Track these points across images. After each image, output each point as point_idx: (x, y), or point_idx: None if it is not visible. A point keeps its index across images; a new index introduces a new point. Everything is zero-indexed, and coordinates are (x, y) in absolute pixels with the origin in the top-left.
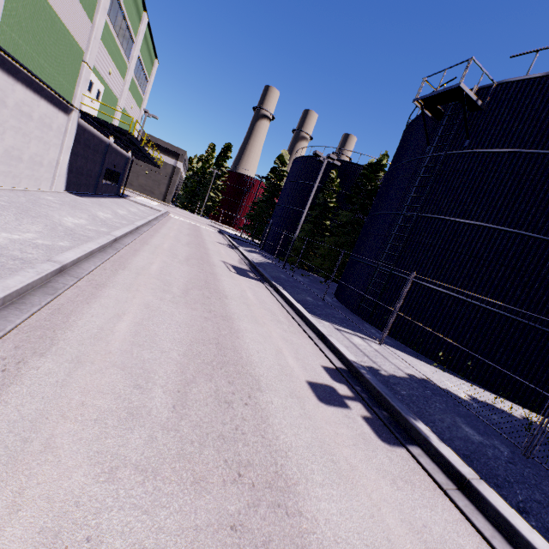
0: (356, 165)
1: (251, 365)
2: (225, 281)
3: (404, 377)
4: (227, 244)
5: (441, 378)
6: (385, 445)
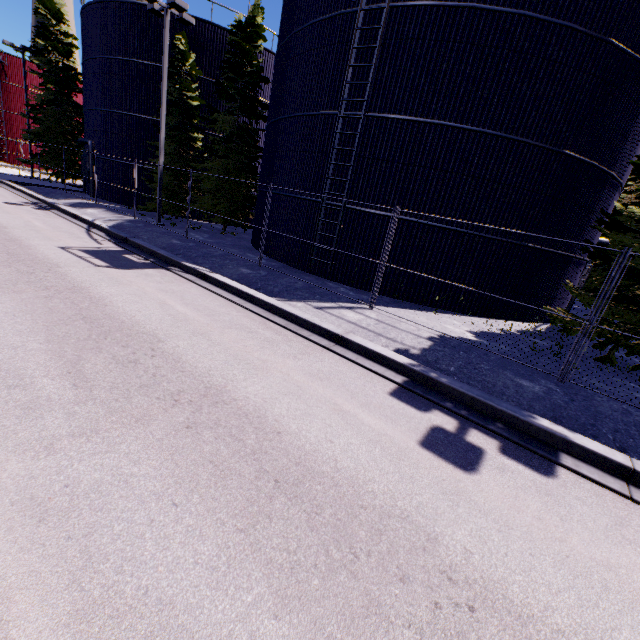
0: (211, 26)
1: (363, 487)
2: (115, 298)
3: (431, 345)
4: (28, 203)
5: (441, 324)
6: (556, 481)
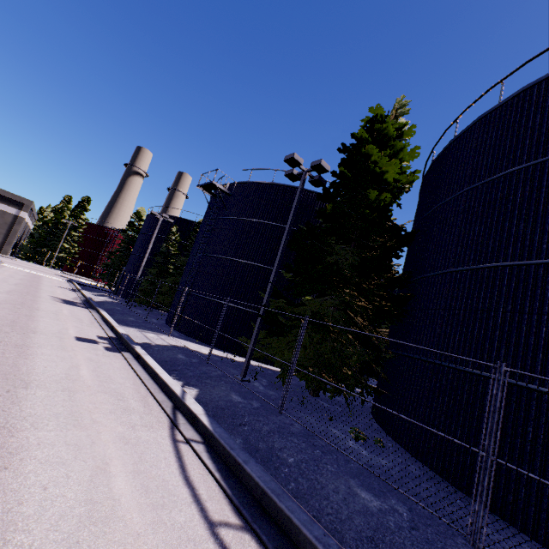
0: (194, 223)
1: (35, 328)
2: (44, 304)
3: (167, 345)
4: (70, 289)
5: (201, 348)
6: (107, 351)
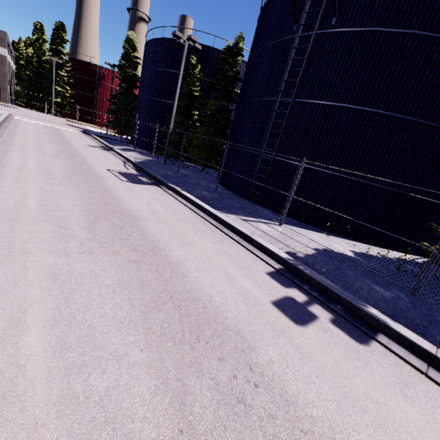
0: (212, 50)
1: (221, 313)
2: (125, 197)
3: (314, 253)
4: (100, 146)
5: (329, 242)
6: (365, 348)
